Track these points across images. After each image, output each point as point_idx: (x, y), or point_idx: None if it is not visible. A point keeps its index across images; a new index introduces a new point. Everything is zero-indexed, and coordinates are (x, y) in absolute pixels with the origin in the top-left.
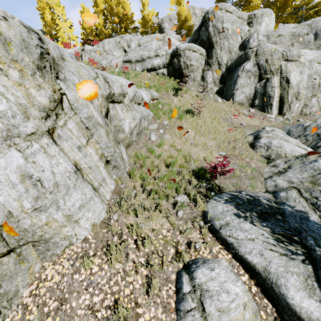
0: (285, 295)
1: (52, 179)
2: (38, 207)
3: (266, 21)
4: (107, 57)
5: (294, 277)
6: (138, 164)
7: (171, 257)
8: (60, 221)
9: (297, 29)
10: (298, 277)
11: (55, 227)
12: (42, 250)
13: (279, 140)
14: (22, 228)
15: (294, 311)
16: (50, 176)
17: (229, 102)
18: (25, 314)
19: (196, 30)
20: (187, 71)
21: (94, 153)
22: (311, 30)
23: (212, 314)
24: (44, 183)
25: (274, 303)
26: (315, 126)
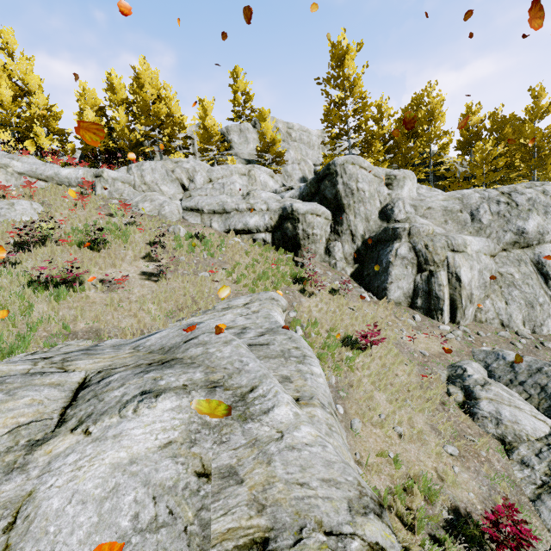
0: None
1: None
2: None
3: (409, 185)
4: (152, 198)
5: None
6: None
7: None
8: None
9: (448, 203)
10: None
11: None
12: None
13: (509, 408)
14: None
15: None
16: None
17: (382, 300)
18: None
19: (313, 180)
20: (307, 242)
21: None
22: (465, 208)
23: None
24: None
25: None
26: (527, 367)
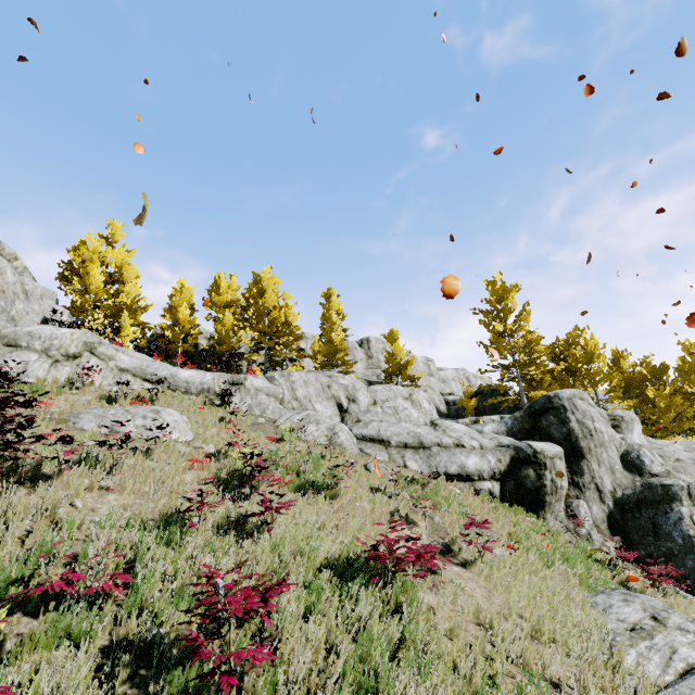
0: None
1: None
2: None
3: (637, 429)
4: (318, 420)
5: None
6: None
7: None
8: None
9: (694, 454)
10: None
11: None
12: None
13: None
14: None
15: None
16: None
17: None
18: None
19: (525, 414)
20: (553, 498)
21: None
22: None
23: None
24: None
25: None
26: None
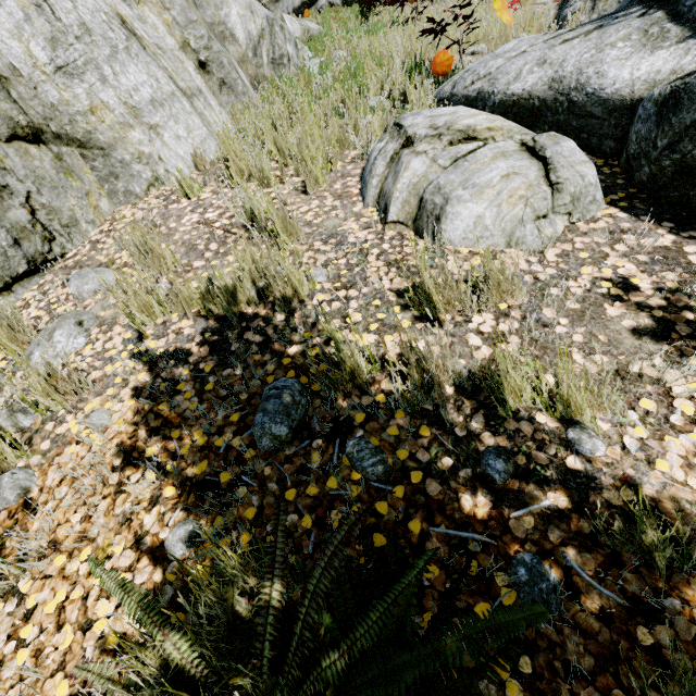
0: (598, 90)
1: (72, 12)
2: (64, 65)
3: None
4: None
5: (618, 47)
6: (280, 102)
7: (352, 158)
8: (118, 112)
9: None
10: (628, 41)
11: (113, 125)
12: (104, 173)
13: None
14: (48, 105)
15: (620, 102)
16: (66, 4)
17: None
18: (97, 246)
19: None
20: None
21: (163, 29)
22: None
23: (418, 123)
24: (57, 12)
25: (582, 146)
26: None
